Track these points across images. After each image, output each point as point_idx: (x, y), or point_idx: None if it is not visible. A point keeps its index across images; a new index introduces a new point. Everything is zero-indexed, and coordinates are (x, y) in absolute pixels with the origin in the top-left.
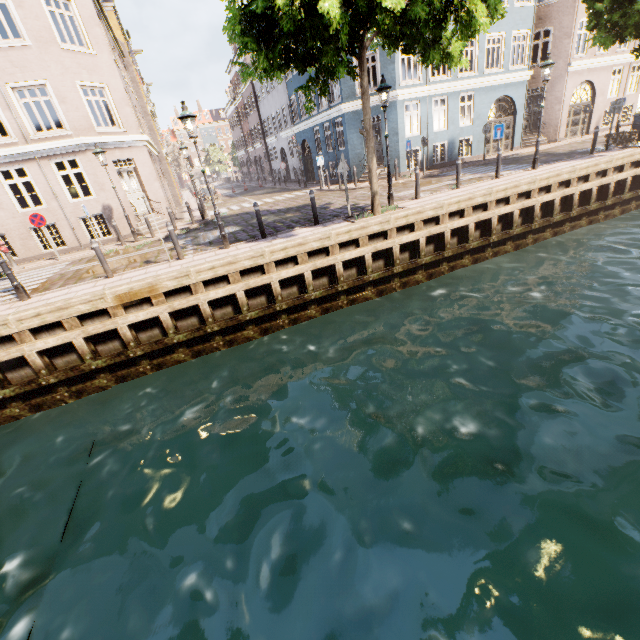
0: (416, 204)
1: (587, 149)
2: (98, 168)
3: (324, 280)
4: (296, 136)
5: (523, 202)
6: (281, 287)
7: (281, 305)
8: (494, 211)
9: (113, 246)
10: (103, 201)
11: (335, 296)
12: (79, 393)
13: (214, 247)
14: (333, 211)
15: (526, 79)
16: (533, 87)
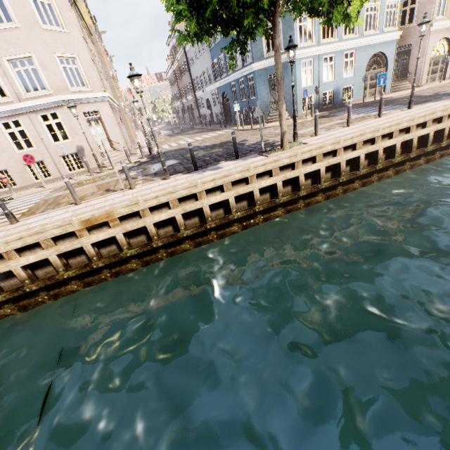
0: (316, 140)
1: (448, 91)
2: (72, 118)
3: (244, 203)
4: (218, 90)
5: (404, 136)
6: (210, 210)
7: (211, 224)
8: (380, 144)
9: (85, 176)
10: (77, 143)
11: (253, 215)
12: (56, 296)
13: (158, 177)
14: (249, 146)
15: (396, 38)
16: (401, 44)
